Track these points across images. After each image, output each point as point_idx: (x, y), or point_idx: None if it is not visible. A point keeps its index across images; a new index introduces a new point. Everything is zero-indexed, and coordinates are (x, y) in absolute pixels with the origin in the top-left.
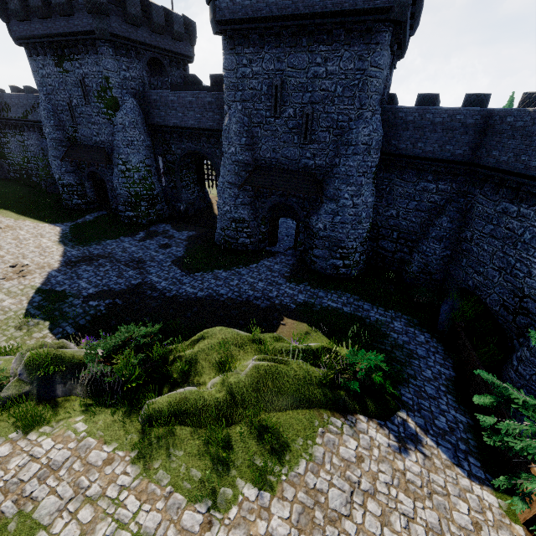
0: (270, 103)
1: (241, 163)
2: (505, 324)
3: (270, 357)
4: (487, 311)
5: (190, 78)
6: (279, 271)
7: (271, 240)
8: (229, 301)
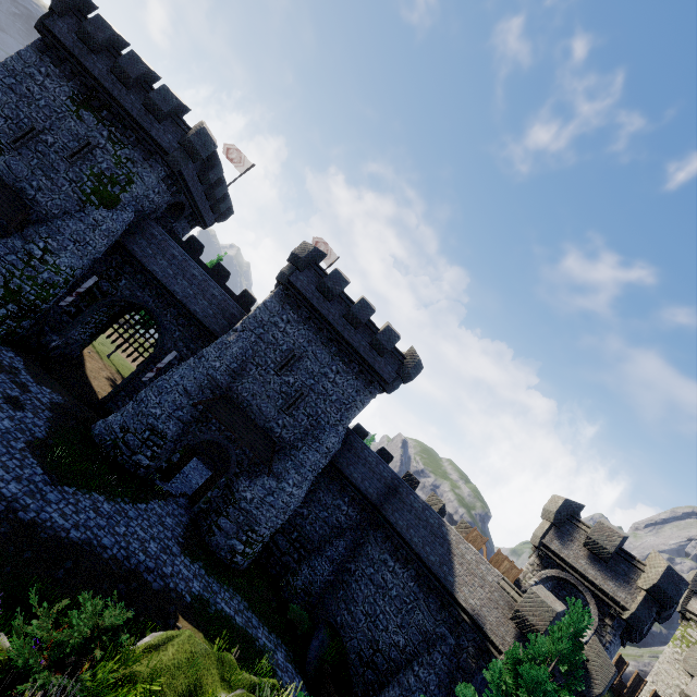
0: (281, 360)
1: (214, 381)
2: (355, 676)
3: (248, 693)
4: (346, 657)
5: (197, 244)
6: (173, 530)
7: (170, 474)
8: (114, 562)
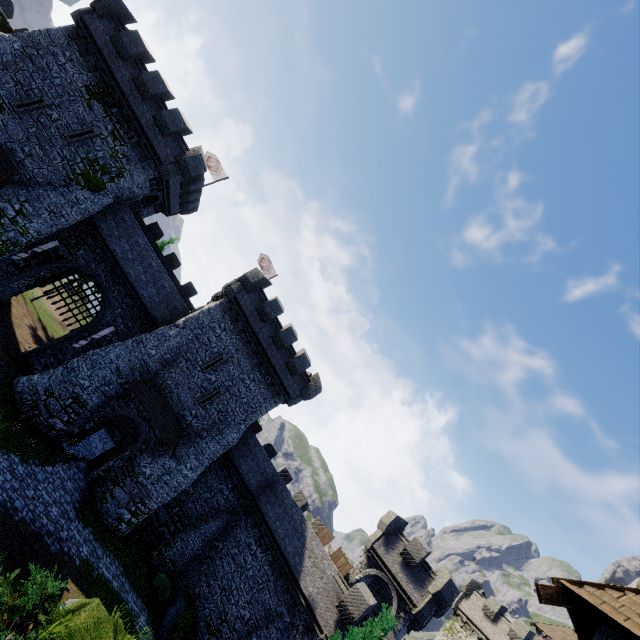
0: (209, 360)
1: (146, 366)
2: None
3: None
4: (196, 624)
5: (158, 231)
6: (72, 495)
7: (77, 438)
8: (23, 524)
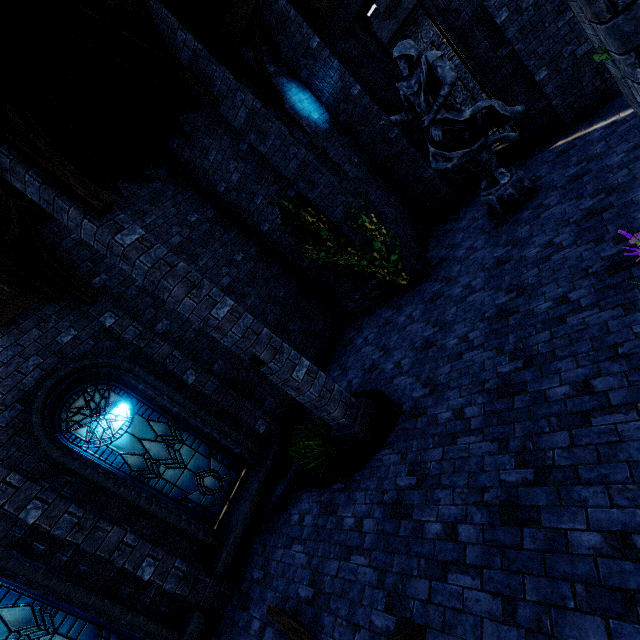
0: None
1: None
2: None
3: None
4: None
5: None
6: None
7: None
8: None
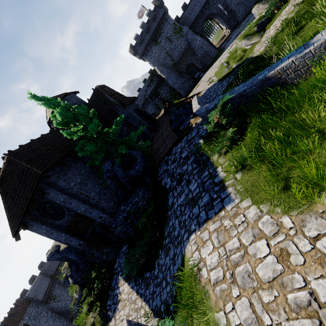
0: None
1: None
2: None
3: None
4: None
5: (176, 18)
6: None
7: None
8: None
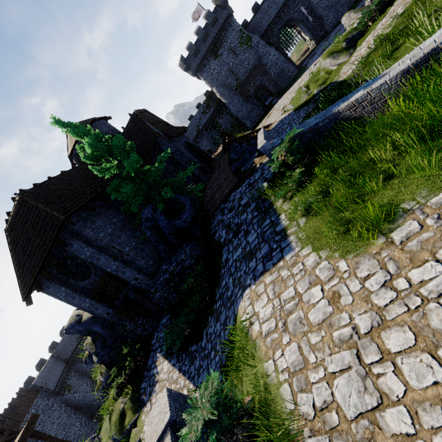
0: None
1: None
2: None
3: None
4: None
5: (244, 23)
6: None
7: None
8: None
